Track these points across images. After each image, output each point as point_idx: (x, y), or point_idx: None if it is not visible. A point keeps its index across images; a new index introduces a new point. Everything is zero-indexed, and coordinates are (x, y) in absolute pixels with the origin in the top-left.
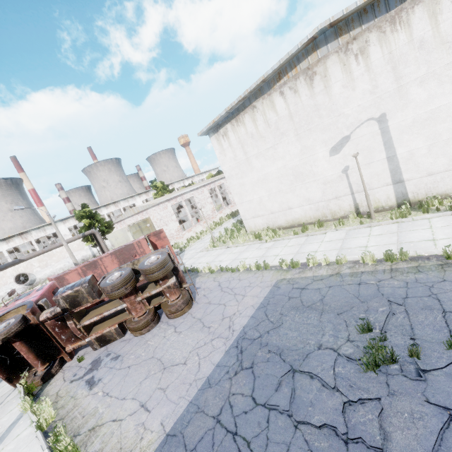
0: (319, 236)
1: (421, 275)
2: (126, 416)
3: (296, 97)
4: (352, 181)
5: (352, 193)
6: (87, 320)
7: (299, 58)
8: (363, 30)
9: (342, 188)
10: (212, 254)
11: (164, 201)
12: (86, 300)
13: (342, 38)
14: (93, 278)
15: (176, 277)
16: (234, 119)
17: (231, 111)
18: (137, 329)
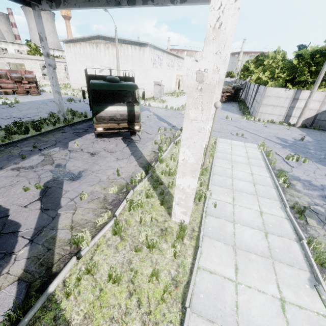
0: None
1: None
2: (19, 100)
3: (93, 49)
4: None
5: None
6: (2, 84)
7: (95, 38)
8: (109, 43)
9: None
10: None
11: (36, 59)
12: (4, 78)
13: (105, 41)
14: (6, 73)
15: (36, 85)
16: (74, 43)
17: (73, 40)
18: (20, 93)
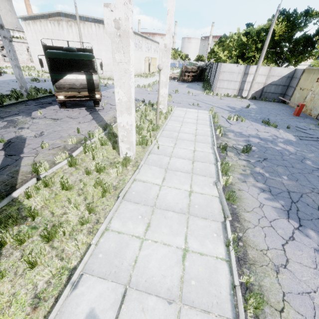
0: None
1: None
2: None
3: (54, 27)
4: None
5: None
6: None
7: (56, 15)
8: (71, 20)
9: None
10: None
11: None
12: None
13: (67, 18)
14: None
15: None
16: (33, 21)
17: (32, 16)
18: None
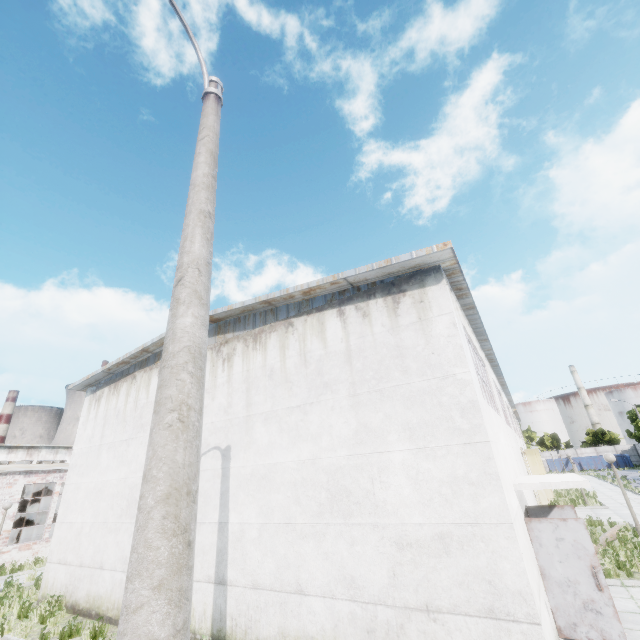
0: None
1: None
2: None
3: None
4: None
5: None
6: None
7: None
8: (235, 337)
9: None
10: None
11: (18, 472)
12: None
13: (219, 337)
14: None
15: None
16: (115, 384)
17: (116, 373)
18: None
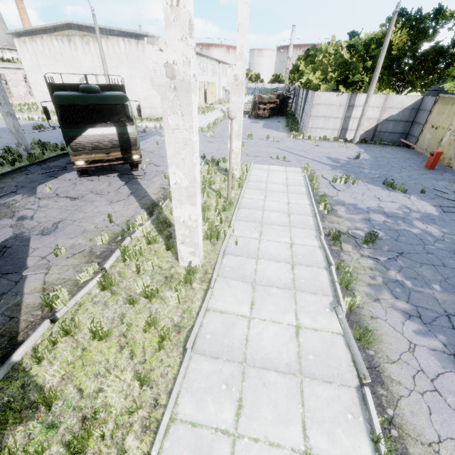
0: None
1: None
2: None
3: (63, 45)
4: None
5: None
6: None
7: (64, 28)
8: (88, 35)
9: None
10: None
11: None
12: None
13: (81, 32)
14: None
15: None
16: (31, 37)
17: (28, 31)
18: None
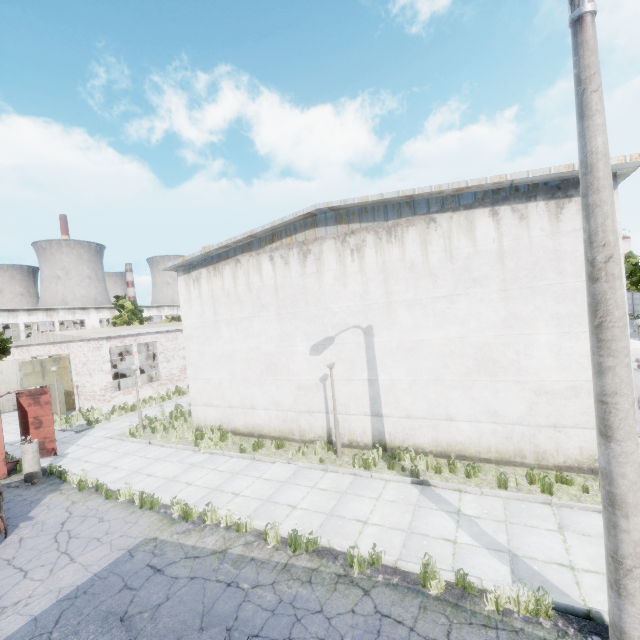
0: (265, 465)
1: (307, 589)
2: None
3: (286, 269)
4: (330, 395)
5: (327, 412)
6: None
7: (297, 228)
8: (362, 228)
9: (318, 402)
10: (120, 449)
11: (100, 338)
12: None
13: (342, 227)
14: None
15: None
16: (213, 266)
17: (211, 255)
18: None
